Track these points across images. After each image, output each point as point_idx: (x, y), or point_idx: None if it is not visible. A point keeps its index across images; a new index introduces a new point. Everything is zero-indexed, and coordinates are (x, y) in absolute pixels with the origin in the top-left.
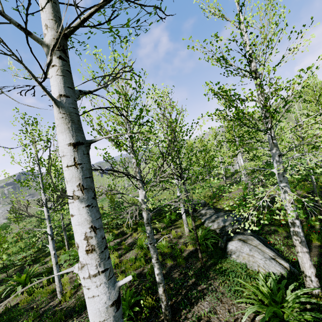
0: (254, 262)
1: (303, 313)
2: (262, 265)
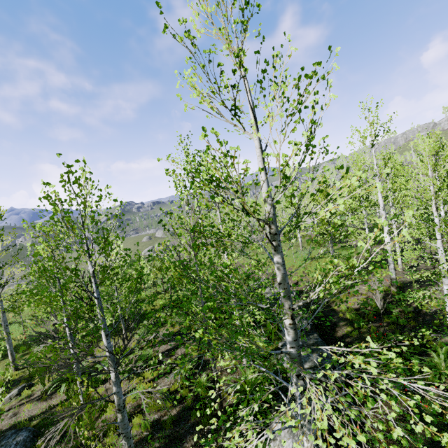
0: None
1: None
2: None
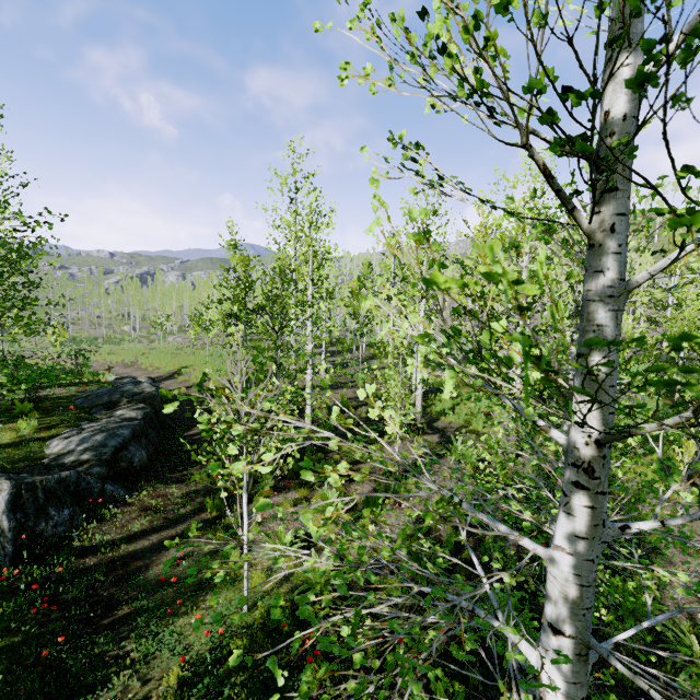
0: None
1: None
2: None
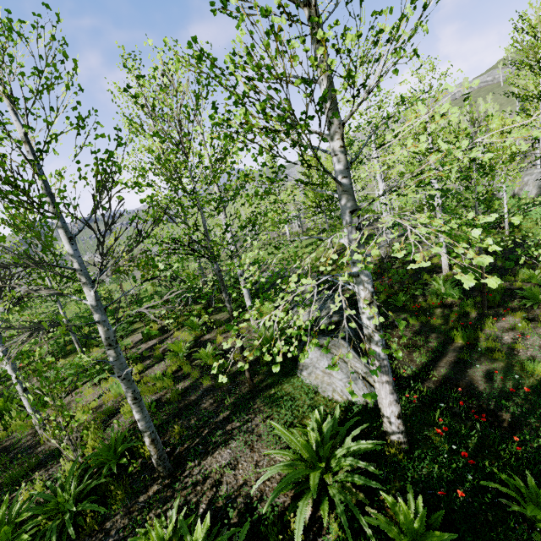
0: (329, 384)
1: (350, 477)
2: (340, 390)
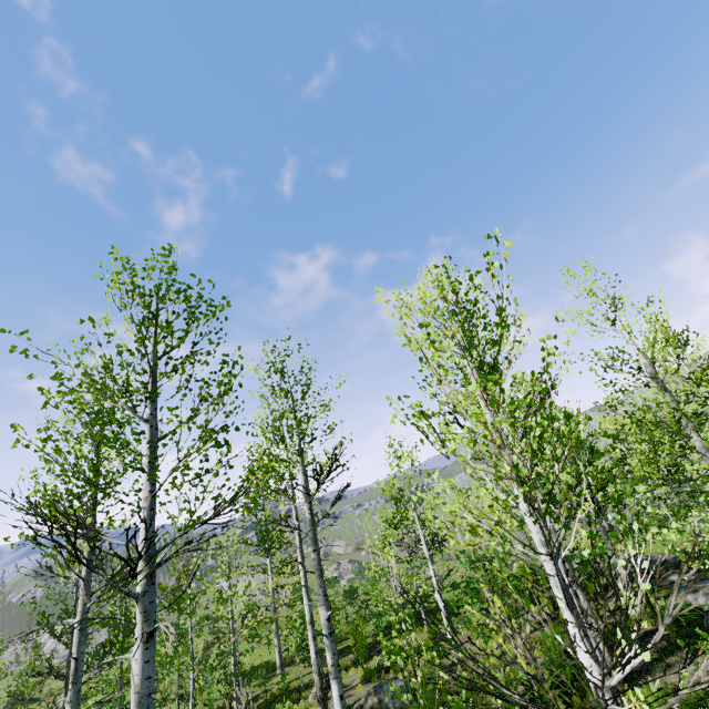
0: None
1: None
2: None
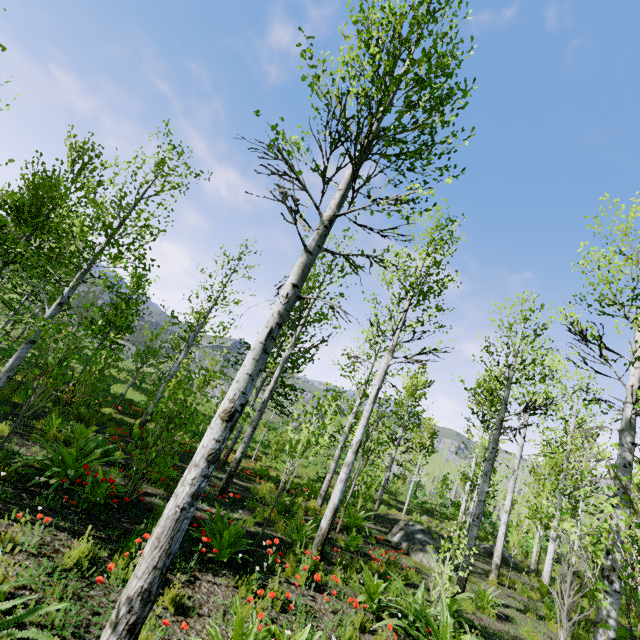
0: None
1: None
2: None
